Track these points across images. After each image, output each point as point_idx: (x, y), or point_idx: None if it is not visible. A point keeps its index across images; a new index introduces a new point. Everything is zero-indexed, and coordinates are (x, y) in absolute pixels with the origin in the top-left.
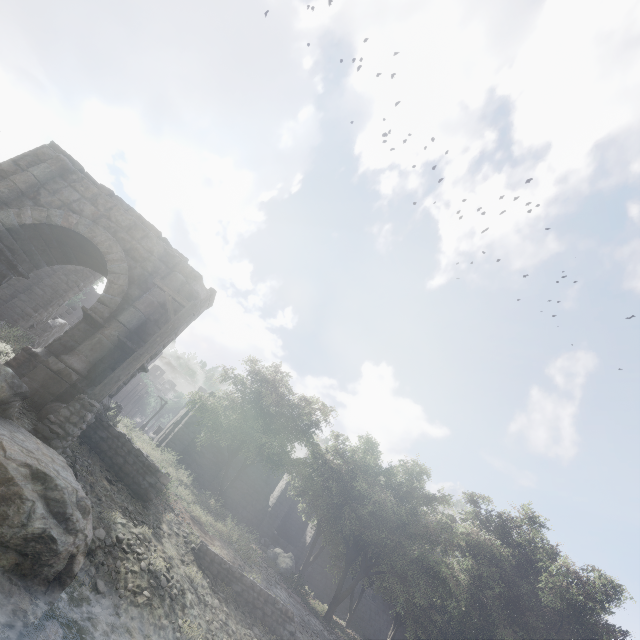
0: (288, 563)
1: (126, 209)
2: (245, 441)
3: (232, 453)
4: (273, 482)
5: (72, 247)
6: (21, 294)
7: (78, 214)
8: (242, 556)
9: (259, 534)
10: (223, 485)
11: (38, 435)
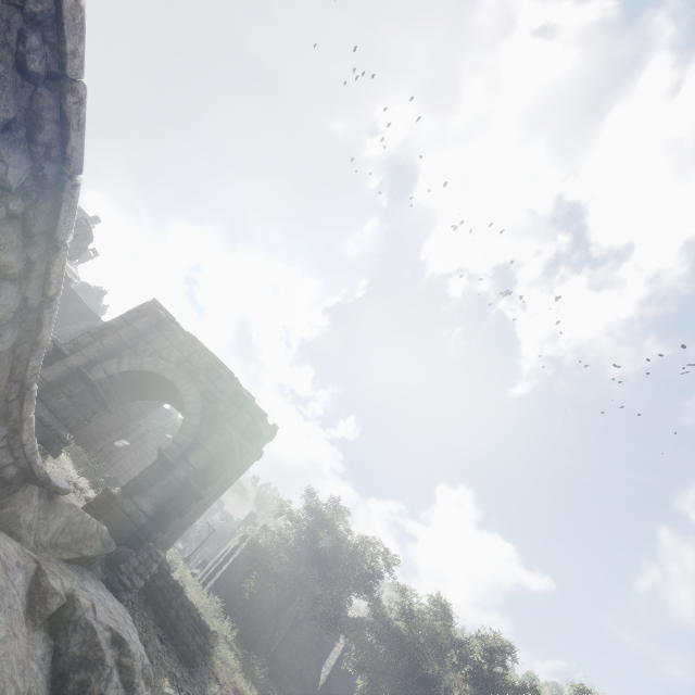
0: None
1: (206, 353)
2: (297, 590)
3: (282, 604)
4: (327, 644)
5: (156, 387)
6: (99, 418)
7: (166, 360)
8: None
9: None
10: (270, 646)
11: (108, 586)
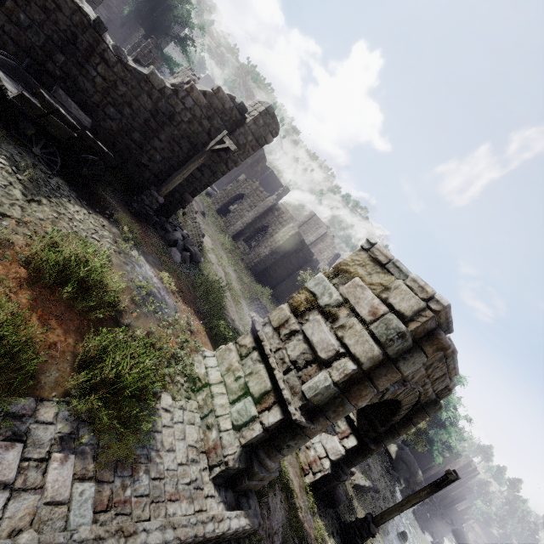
0: None
1: (450, 363)
2: None
3: None
4: None
5: None
6: None
7: (408, 384)
8: None
9: None
10: None
11: None
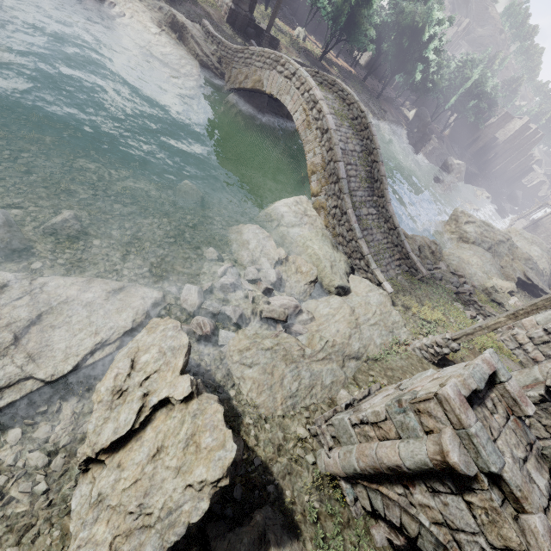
0: (304, 35)
1: None
2: None
3: None
4: None
5: None
6: None
7: None
8: (297, 51)
9: (275, 1)
10: None
11: None
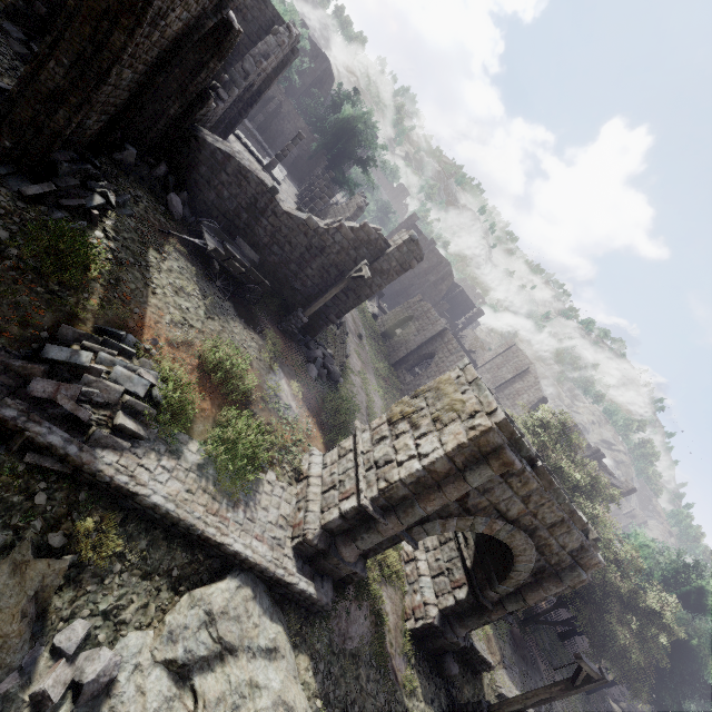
0: None
1: (560, 502)
2: None
3: None
4: None
5: None
6: None
7: (502, 513)
8: (501, 635)
9: None
10: None
11: None
